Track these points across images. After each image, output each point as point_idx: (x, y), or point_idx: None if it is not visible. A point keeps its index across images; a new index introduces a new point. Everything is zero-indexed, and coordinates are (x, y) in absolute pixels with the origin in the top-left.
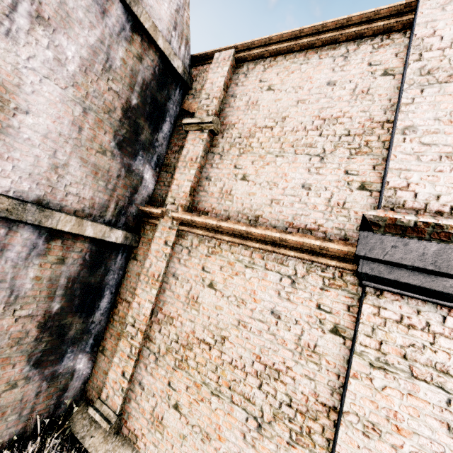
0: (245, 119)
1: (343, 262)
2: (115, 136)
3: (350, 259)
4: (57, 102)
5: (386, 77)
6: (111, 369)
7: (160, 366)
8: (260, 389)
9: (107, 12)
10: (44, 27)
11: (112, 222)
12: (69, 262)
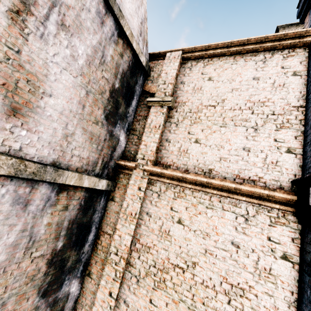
0: (193, 100)
1: (284, 206)
2: (104, 110)
3: (290, 203)
4: (70, 87)
5: (296, 77)
6: (99, 290)
7: (141, 286)
8: (229, 304)
9: (104, 23)
10: (66, 32)
11: (99, 174)
12: (70, 208)
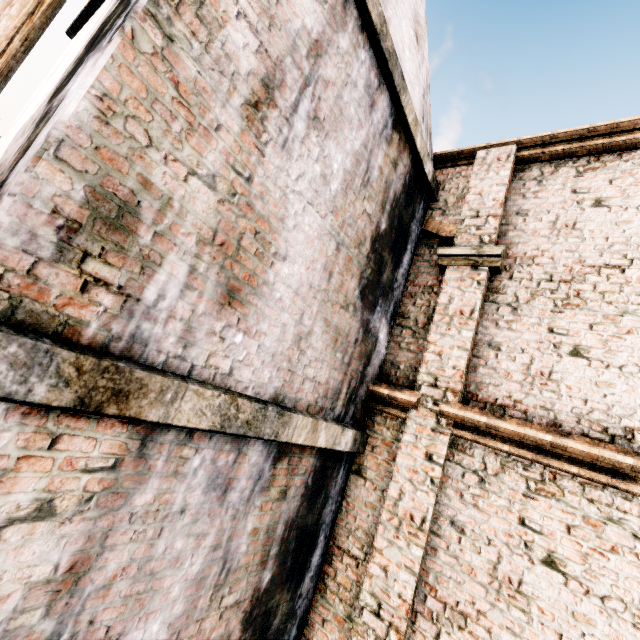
0: (554, 252)
1: None
2: (359, 280)
3: None
4: (314, 238)
5: None
6: None
7: None
8: None
9: (374, 104)
10: (318, 131)
11: (341, 416)
12: (290, 495)
